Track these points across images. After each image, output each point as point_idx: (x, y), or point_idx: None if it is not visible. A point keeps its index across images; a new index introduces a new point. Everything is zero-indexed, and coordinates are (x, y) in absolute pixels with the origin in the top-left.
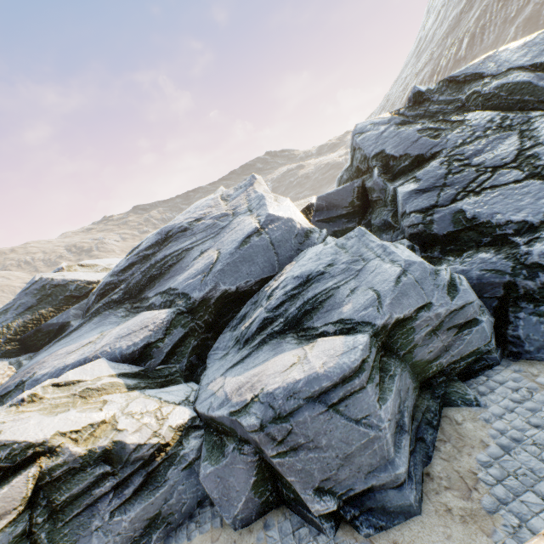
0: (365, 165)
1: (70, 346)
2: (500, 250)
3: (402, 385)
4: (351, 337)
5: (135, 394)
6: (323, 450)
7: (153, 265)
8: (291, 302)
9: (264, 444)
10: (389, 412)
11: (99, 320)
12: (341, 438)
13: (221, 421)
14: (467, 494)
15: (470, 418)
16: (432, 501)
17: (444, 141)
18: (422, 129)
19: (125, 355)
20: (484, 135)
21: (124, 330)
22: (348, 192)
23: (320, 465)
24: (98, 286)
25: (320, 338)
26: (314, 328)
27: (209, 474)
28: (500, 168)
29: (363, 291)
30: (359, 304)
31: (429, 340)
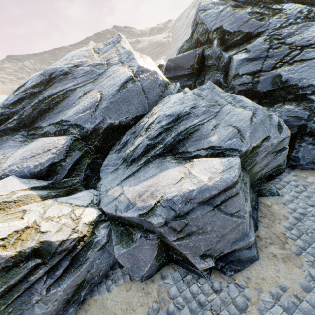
0: (205, 37)
1: None
2: (299, 104)
3: (248, 188)
4: (225, 159)
5: (49, 202)
6: (208, 234)
7: (41, 101)
8: (166, 133)
9: (168, 234)
10: (248, 207)
11: None
12: (220, 225)
13: (129, 219)
14: (283, 246)
15: (275, 203)
16: (264, 251)
17: (267, 23)
18: (252, 12)
19: (33, 173)
20: (295, 22)
21: (27, 152)
22: (191, 57)
23: (205, 242)
24: None
25: (195, 159)
26: (188, 152)
27: (123, 254)
28: (306, 47)
29: (224, 127)
30: (224, 136)
31: (262, 160)
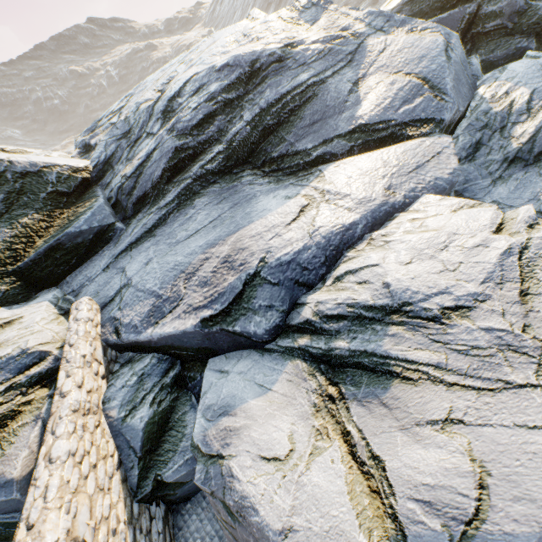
0: None
1: (259, 222)
2: None
3: None
4: None
5: None
6: None
7: (265, 110)
8: None
9: None
10: None
11: (211, 199)
12: None
13: None
14: None
15: None
16: None
17: None
18: None
19: (452, 186)
20: None
21: (385, 170)
22: (454, 21)
23: None
24: (133, 162)
25: None
26: None
27: None
28: None
29: None
30: None
31: None
